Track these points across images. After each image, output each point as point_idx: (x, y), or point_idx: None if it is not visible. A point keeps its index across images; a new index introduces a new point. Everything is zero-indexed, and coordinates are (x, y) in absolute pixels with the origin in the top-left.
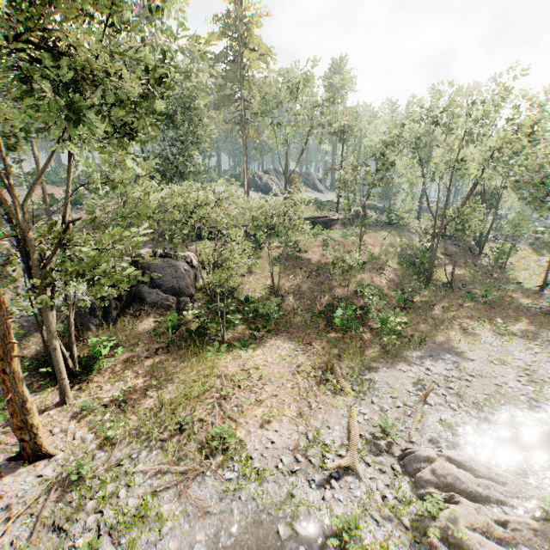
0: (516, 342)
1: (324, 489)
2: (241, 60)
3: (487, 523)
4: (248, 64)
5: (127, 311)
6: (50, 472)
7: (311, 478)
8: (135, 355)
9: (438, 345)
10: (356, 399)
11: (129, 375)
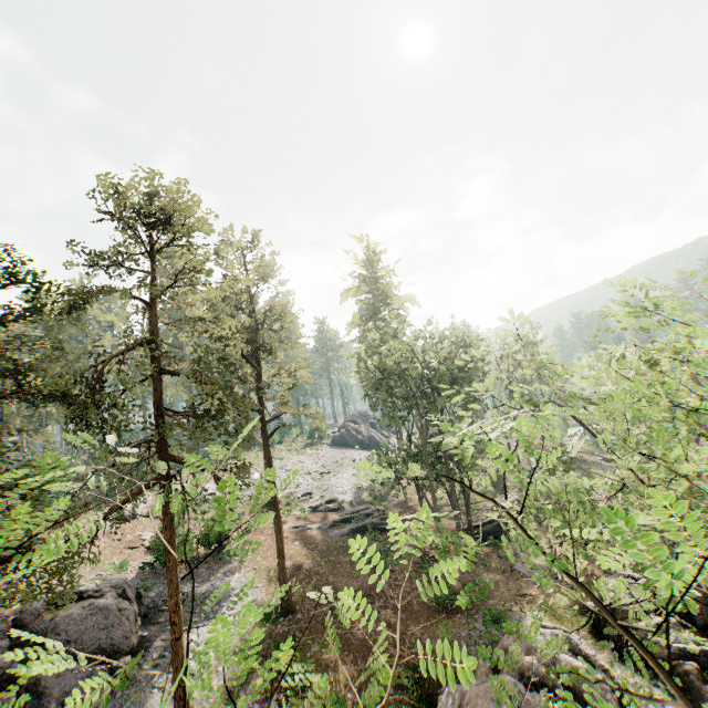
0: None
1: None
2: (378, 313)
3: None
4: None
5: None
6: None
7: None
8: None
9: None
10: None
11: None
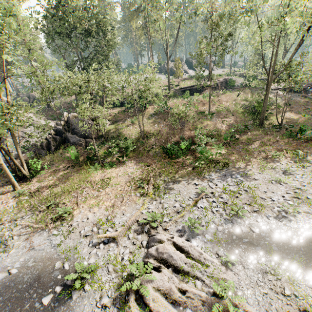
0: (306, 168)
1: (94, 248)
2: None
3: (170, 289)
4: None
5: (60, 147)
6: None
7: (92, 240)
8: (58, 169)
9: (236, 168)
10: (151, 199)
11: (49, 179)
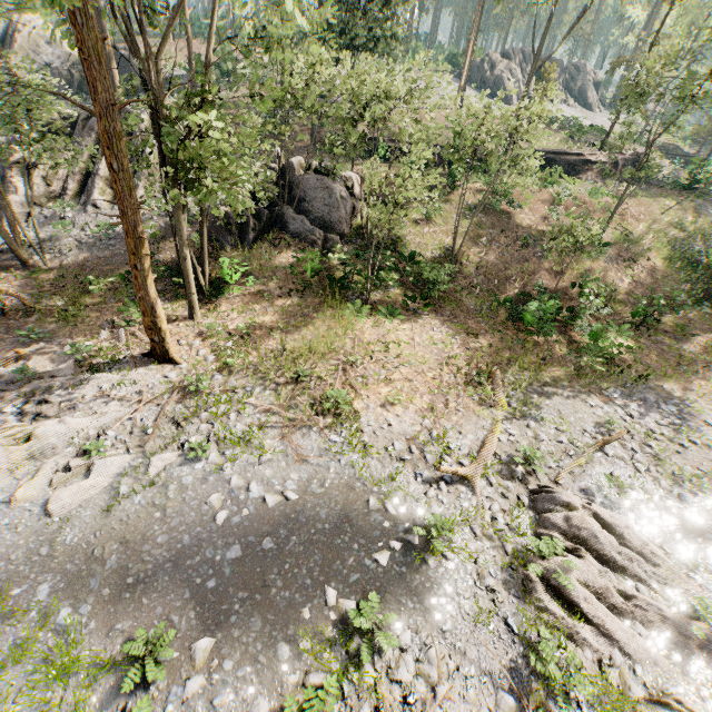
0: None
1: (429, 486)
2: None
3: (606, 588)
4: None
5: (266, 236)
6: (174, 376)
7: (419, 472)
8: (267, 290)
9: (665, 390)
10: (508, 415)
11: (257, 310)
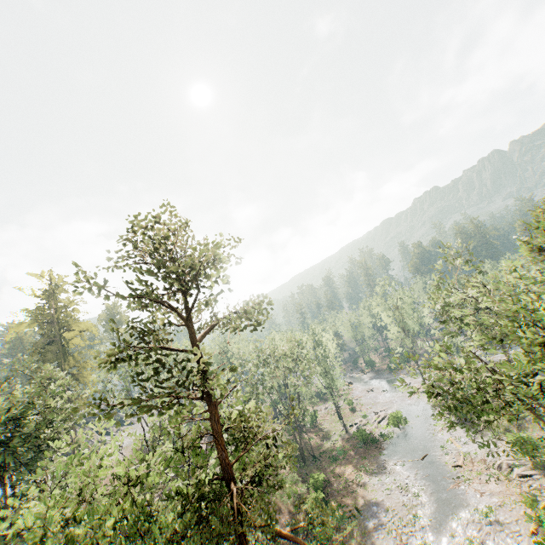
0: (379, 473)
1: None
2: (59, 340)
3: None
4: (72, 343)
5: None
6: None
7: None
8: None
9: (364, 505)
10: None
11: None
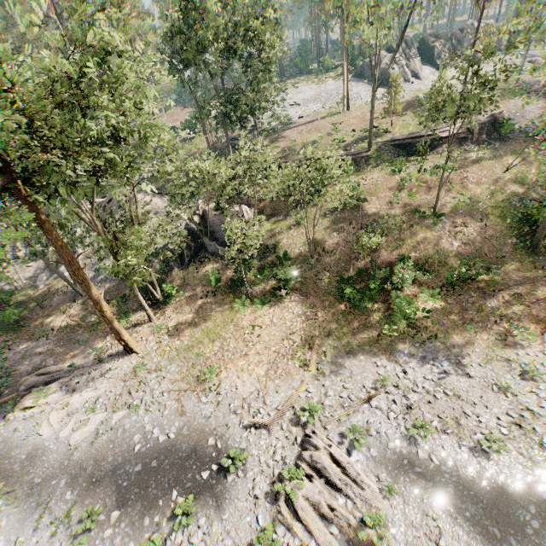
0: None
1: (245, 430)
2: None
3: (319, 502)
4: None
5: (196, 258)
6: (135, 362)
7: (242, 421)
8: (195, 294)
9: (447, 347)
10: (313, 377)
11: (186, 310)
